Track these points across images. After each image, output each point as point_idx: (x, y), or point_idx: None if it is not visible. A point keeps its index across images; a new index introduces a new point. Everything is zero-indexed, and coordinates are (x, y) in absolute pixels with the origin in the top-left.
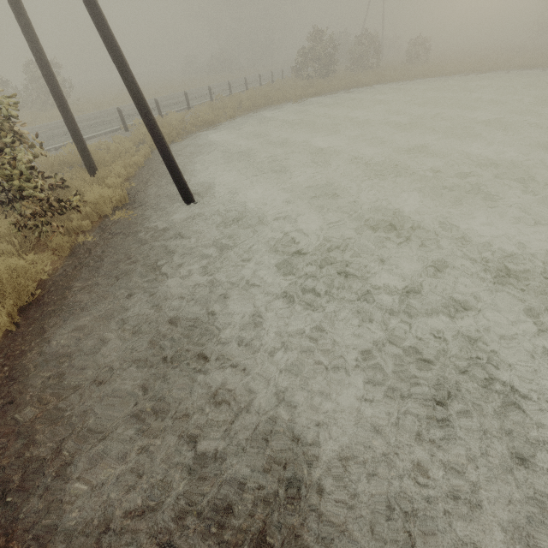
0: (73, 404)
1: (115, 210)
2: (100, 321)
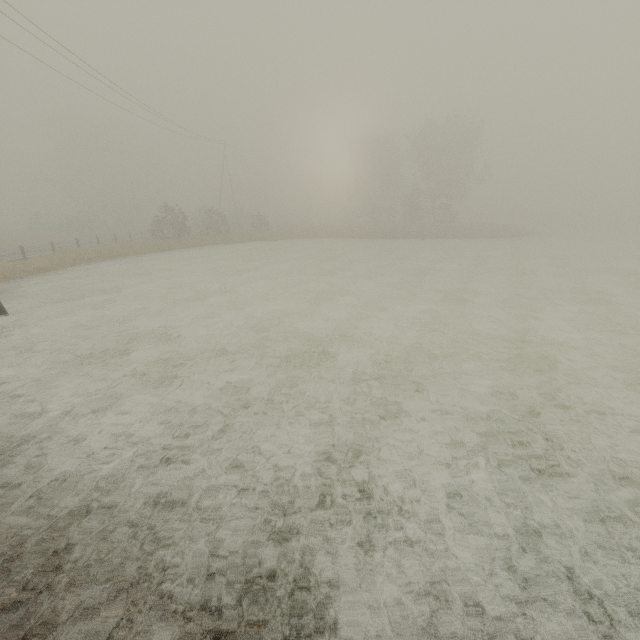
0: None
1: None
2: None
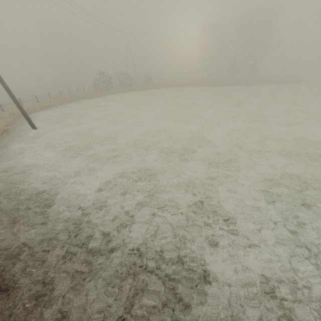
0: None
1: (2, 134)
2: (2, 152)
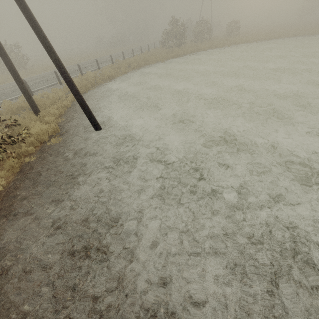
0: (11, 293)
1: (50, 137)
2: (35, 221)
